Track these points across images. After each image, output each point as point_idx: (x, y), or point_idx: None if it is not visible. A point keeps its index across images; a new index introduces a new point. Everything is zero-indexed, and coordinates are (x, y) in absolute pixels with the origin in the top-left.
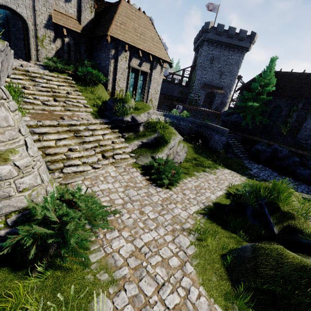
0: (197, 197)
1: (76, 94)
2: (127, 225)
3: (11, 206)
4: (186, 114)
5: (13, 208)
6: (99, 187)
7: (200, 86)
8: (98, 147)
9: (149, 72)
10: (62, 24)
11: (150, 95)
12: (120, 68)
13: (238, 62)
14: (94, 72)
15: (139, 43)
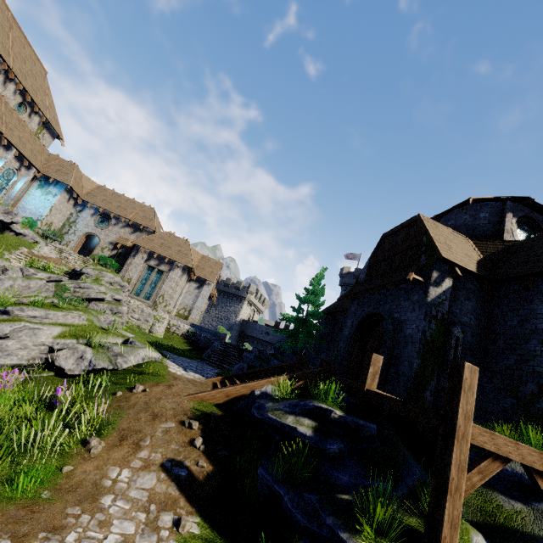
0: None
1: (80, 265)
2: None
3: None
4: (223, 332)
5: None
6: None
7: None
8: None
9: (166, 271)
10: (120, 242)
11: (164, 290)
12: (135, 263)
13: None
14: (113, 262)
15: (159, 250)
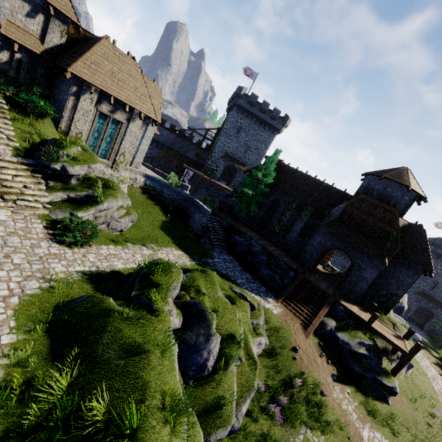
0: (98, 262)
1: (3, 122)
2: None
3: None
4: (176, 183)
5: None
6: None
7: (221, 155)
8: None
9: (125, 122)
10: (15, 38)
11: (124, 148)
12: (81, 108)
13: (268, 142)
14: (43, 103)
15: (113, 89)
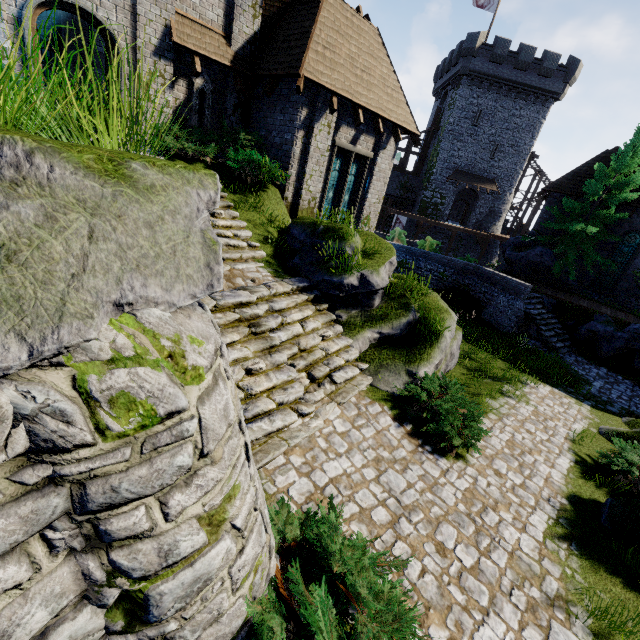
0: (528, 481)
1: (229, 216)
2: (429, 599)
3: (220, 636)
4: (430, 245)
5: (222, 639)
6: (326, 471)
7: (448, 174)
8: (299, 357)
9: (371, 156)
10: (194, 47)
11: (368, 206)
12: (315, 150)
13: (535, 124)
14: (261, 159)
15: (359, 92)
